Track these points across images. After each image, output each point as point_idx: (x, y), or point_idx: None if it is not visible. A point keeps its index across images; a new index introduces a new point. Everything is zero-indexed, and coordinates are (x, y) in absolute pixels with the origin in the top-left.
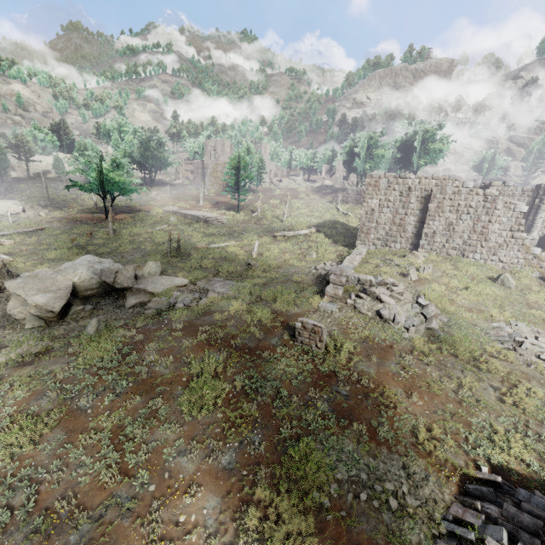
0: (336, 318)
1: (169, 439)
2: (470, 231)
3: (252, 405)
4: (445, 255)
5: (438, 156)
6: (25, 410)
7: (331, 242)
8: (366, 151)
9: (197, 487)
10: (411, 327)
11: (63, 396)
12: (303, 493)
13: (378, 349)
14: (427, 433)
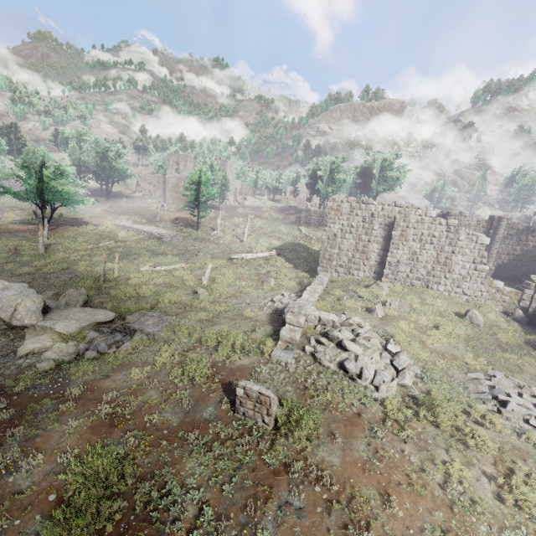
0: (292, 372)
1: None
2: (434, 261)
3: None
4: (410, 286)
5: (396, 183)
6: None
7: (292, 266)
8: (328, 174)
9: None
10: (382, 385)
11: None
12: None
13: (343, 421)
14: None
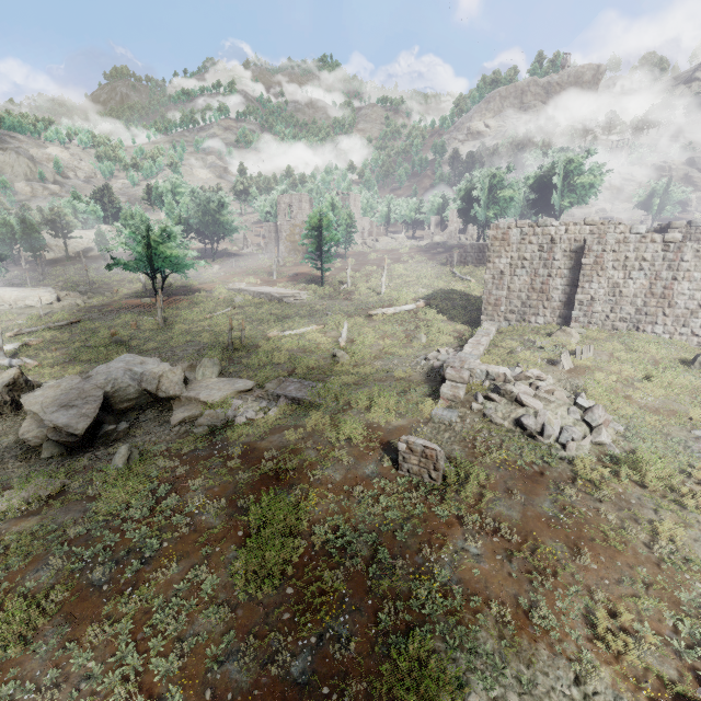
0: (458, 431)
1: (214, 633)
2: (645, 294)
3: (337, 574)
4: (611, 330)
5: (589, 193)
6: (17, 589)
7: (446, 319)
8: (488, 193)
9: None
10: (570, 442)
11: (70, 566)
12: None
13: (522, 478)
14: (609, 619)
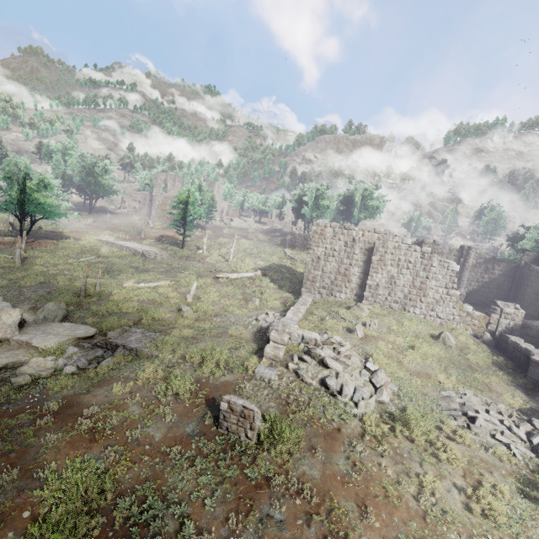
0: (275, 388)
1: None
2: (410, 285)
3: None
4: (388, 308)
5: (376, 212)
6: None
7: (277, 287)
8: (313, 200)
9: None
10: (361, 401)
11: None
12: None
13: (324, 435)
14: None
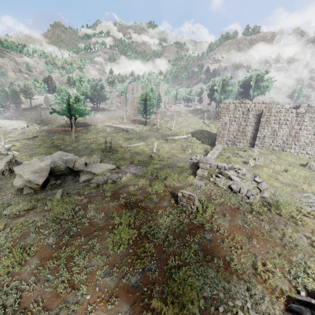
0: (203, 189)
1: (99, 265)
2: (287, 135)
3: (151, 245)
4: (271, 150)
5: (266, 89)
6: (17, 245)
7: (200, 142)
8: (221, 88)
9: (115, 298)
10: (251, 196)
11: (39, 236)
12: (182, 305)
13: (230, 210)
14: (262, 266)
